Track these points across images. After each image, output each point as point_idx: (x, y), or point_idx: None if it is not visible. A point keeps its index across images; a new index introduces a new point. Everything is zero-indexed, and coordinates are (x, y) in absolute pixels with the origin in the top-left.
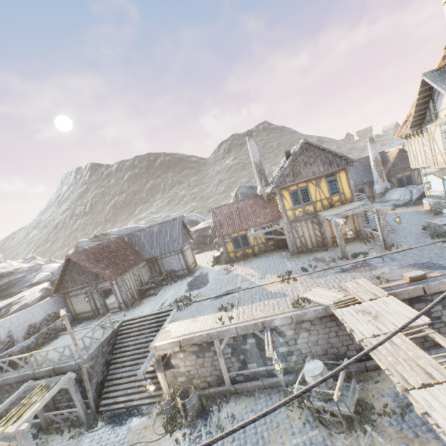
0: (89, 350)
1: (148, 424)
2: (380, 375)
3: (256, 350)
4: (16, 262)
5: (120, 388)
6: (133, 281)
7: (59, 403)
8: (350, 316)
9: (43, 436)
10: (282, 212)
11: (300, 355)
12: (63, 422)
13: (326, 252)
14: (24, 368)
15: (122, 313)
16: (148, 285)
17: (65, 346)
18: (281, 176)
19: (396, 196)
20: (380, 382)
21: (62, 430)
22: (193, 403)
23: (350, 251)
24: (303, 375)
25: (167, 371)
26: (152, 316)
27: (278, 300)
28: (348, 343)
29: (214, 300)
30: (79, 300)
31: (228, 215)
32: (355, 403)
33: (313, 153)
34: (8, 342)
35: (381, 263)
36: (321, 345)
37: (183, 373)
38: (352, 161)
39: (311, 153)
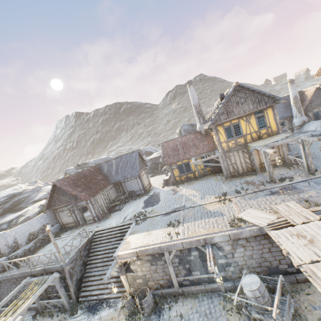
0: (69, 255)
1: (114, 315)
2: (311, 288)
3: (199, 261)
4: (24, 185)
5: (94, 284)
6: (103, 200)
7: (50, 293)
8: (285, 238)
9: (39, 318)
10: (218, 145)
11: (237, 266)
12: (53, 308)
13: (255, 176)
14: (25, 267)
15: (95, 225)
16: (114, 202)
17: (51, 253)
18: (217, 115)
19: (313, 128)
20: (311, 295)
21: (52, 314)
22: (148, 303)
23: (276, 175)
24: (241, 287)
25: (128, 274)
26: (117, 227)
27: (216, 219)
28: (280, 258)
29: (164, 216)
30: (65, 214)
31: (174, 148)
32: (291, 318)
33: (244, 94)
34: (14, 246)
35: (307, 186)
36: (255, 259)
37: (140, 277)
38: (278, 99)
39: (242, 94)
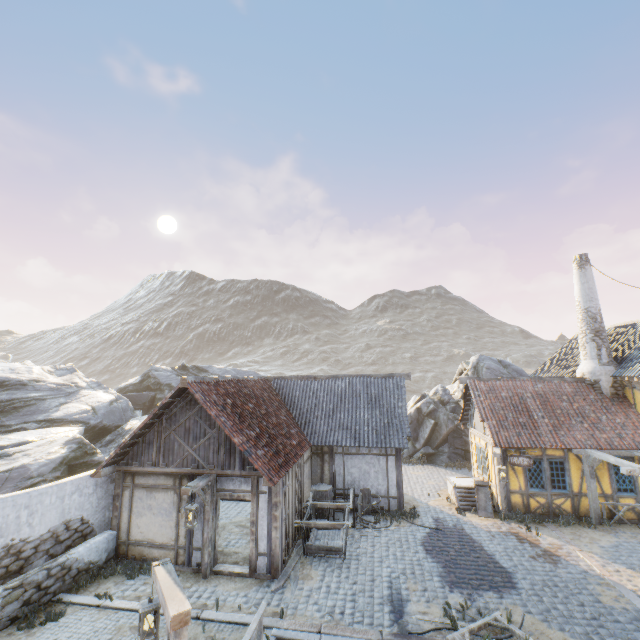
0: None
1: None
2: None
3: None
4: (39, 367)
5: None
6: (292, 495)
7: None
8: None
9: None
10: None
11: None
12: None
13: None
14: None
15: (260, 593)
16: (310, 512)
17: None
18: None
19: None
20: None
21: None
22: None
23: None
24: None
25: None
26: None
27: None
28: None
29: None
30: (153, 505)
31: (514, 403)
32: None
33: None
34: None
35: None
36: None
37: None
38: None
39: None
